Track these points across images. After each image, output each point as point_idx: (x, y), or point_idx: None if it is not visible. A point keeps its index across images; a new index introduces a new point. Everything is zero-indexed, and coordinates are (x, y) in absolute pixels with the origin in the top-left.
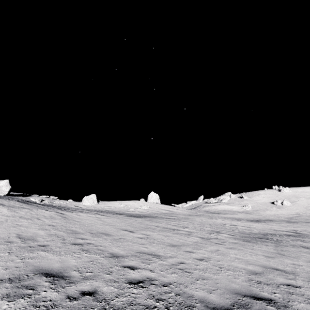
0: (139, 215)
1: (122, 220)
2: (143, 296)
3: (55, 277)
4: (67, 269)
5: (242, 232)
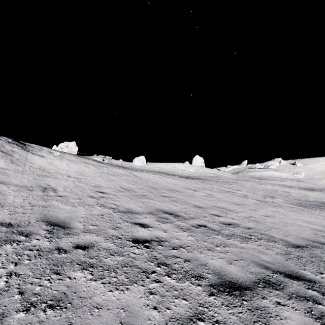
0: (189, 177)
1: (179, 180)
2: (238, 232)
3: (173, 215)
4: (175, 211)
5: (297, 199)
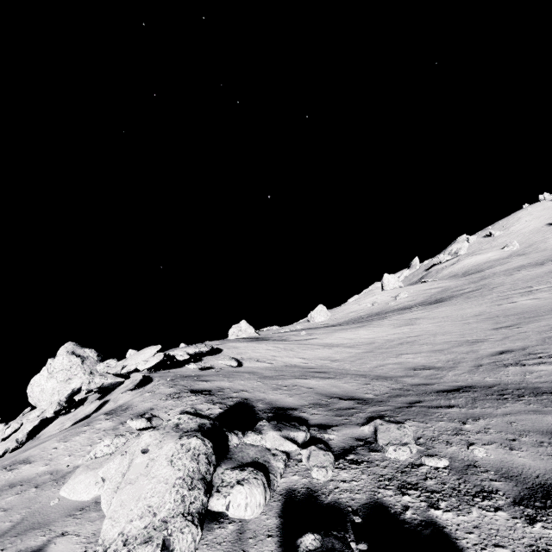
0: (429, 302)
1: (449, 306)
2: None
3: None
4: None
5: None
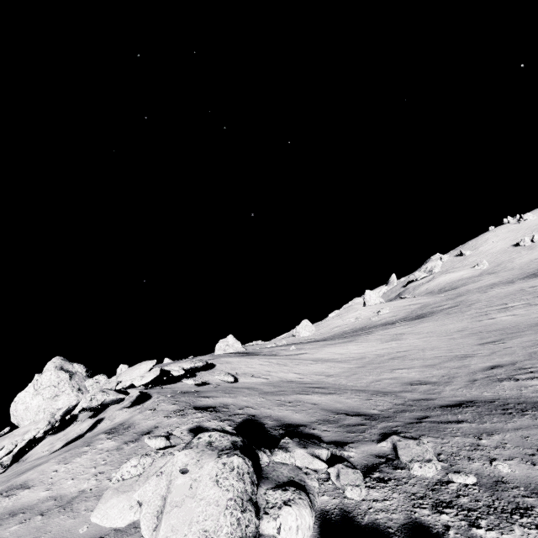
0: (410, 318)
1: (431, 321)
2: None
3: None
4: None
5: None
